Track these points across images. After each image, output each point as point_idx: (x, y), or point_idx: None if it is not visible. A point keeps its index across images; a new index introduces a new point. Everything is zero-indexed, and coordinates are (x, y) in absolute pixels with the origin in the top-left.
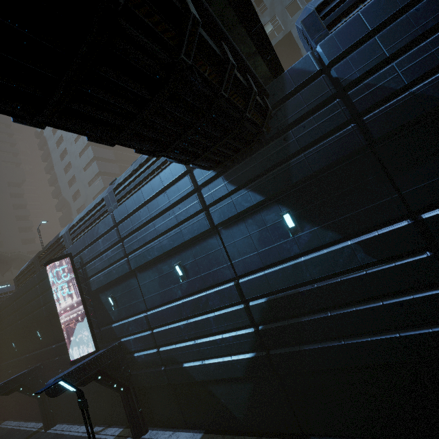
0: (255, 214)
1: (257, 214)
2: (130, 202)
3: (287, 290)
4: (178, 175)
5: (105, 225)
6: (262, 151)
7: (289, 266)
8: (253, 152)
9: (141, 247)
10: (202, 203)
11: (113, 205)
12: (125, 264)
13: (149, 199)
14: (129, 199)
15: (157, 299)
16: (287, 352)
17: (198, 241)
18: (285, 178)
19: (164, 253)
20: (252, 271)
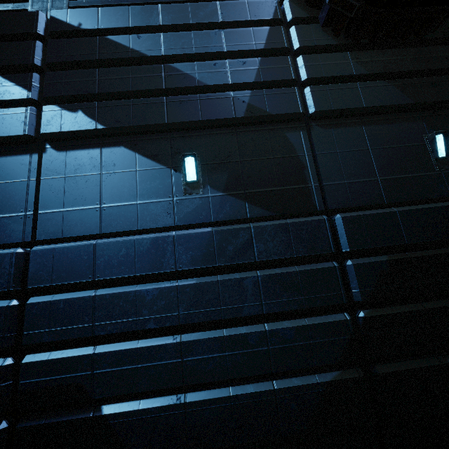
0: (384, 123)
1: (387, 124)
2: (119, 11)
3: (419, 250)
4: (260, 17)
5: (5, 22)
6: (419, 47)
7: (441, 207)
8: (399, 47)
9: (101, 98)
10: (295, 72)
11: (53, 9)
12: (21, 115)
13: (173, 25)
14: (120, 7)
15: (86, 220)
16: (419, 369)
17: (259, 131)
18: (448, 90)
19: (166, 125)
20: (350, 210)
